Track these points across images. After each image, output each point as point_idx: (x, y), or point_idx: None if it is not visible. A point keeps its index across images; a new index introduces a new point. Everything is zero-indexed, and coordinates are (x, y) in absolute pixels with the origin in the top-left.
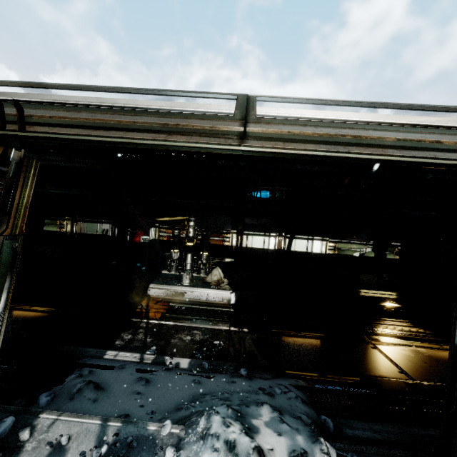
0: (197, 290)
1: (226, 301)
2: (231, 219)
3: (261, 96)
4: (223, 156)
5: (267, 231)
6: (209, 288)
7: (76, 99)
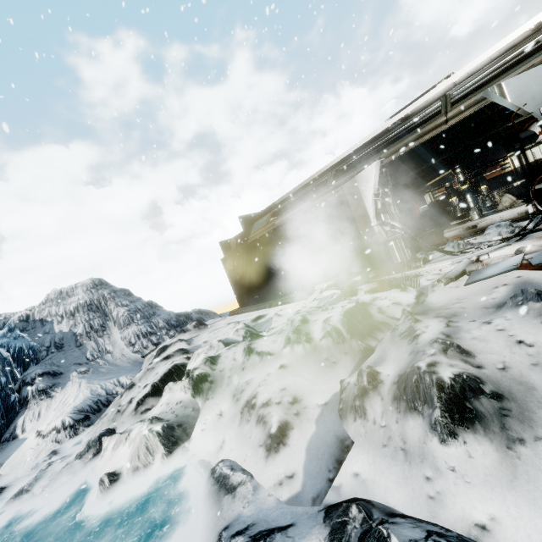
0: (488, 218)
1: (522, 214)
2: (502, 145)
3: (452, 91)
4: None
5: None
6: (500, 212)
7: (358, 144)
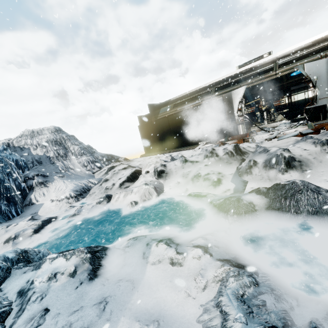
0: (271, 124)
1: None
2: (282, 91)
3: (279, 61)
4: (271, 68)
5: (305, 89)
6: (277, 122)
7: (225, 76)
